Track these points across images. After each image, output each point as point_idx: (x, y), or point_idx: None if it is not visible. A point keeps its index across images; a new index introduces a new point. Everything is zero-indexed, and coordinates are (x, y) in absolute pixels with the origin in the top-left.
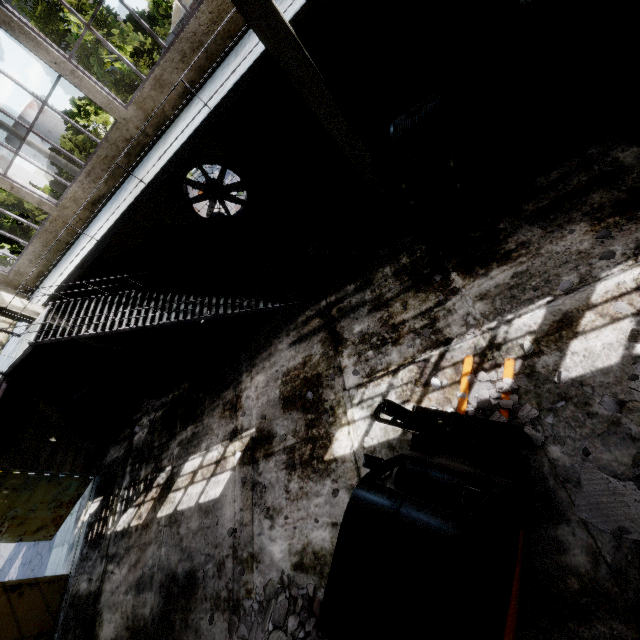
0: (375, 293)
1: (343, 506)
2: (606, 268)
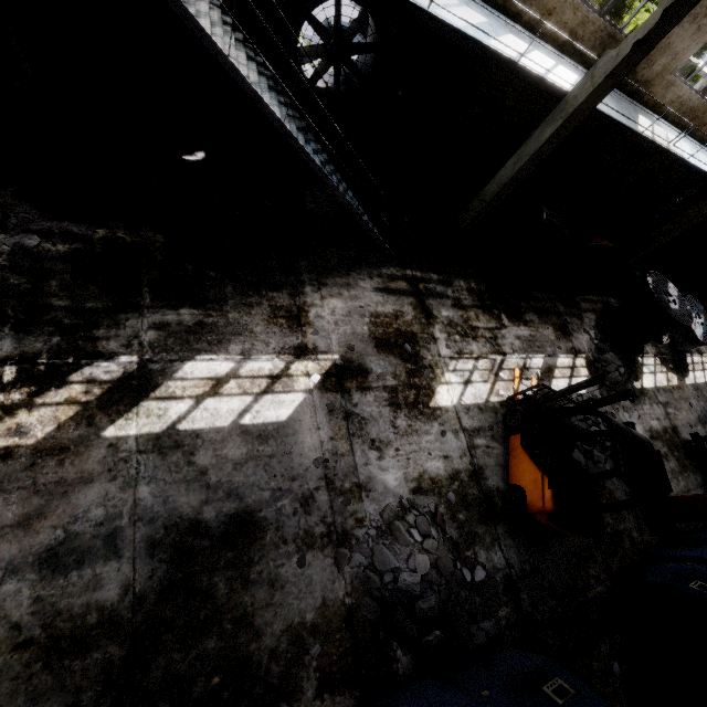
0: (456, 294)
1: (451, 444)
2: (560, 353)
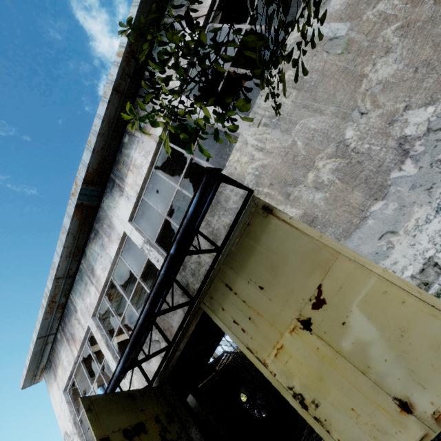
0: None
1: None
2: None
